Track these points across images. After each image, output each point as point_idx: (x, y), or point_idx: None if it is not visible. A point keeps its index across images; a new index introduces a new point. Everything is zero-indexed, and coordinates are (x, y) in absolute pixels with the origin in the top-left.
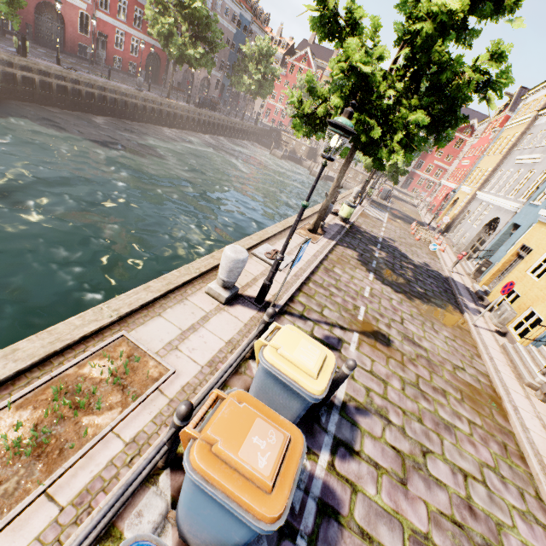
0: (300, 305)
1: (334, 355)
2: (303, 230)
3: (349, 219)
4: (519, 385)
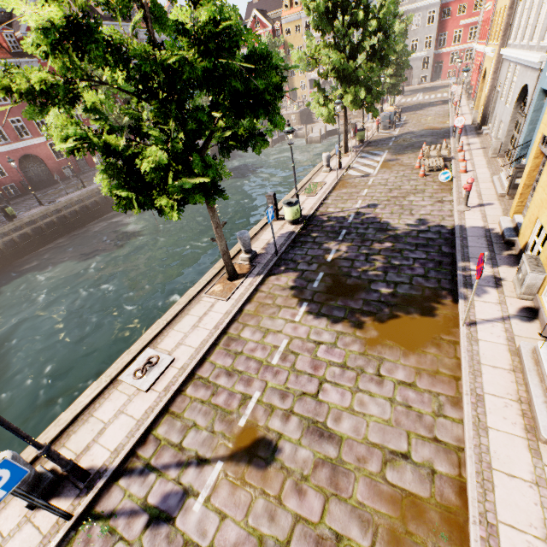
0: (153, 445)
1: (161, 535)
2: (219, 284)
3: (299, 218)
4: (526, 450)
